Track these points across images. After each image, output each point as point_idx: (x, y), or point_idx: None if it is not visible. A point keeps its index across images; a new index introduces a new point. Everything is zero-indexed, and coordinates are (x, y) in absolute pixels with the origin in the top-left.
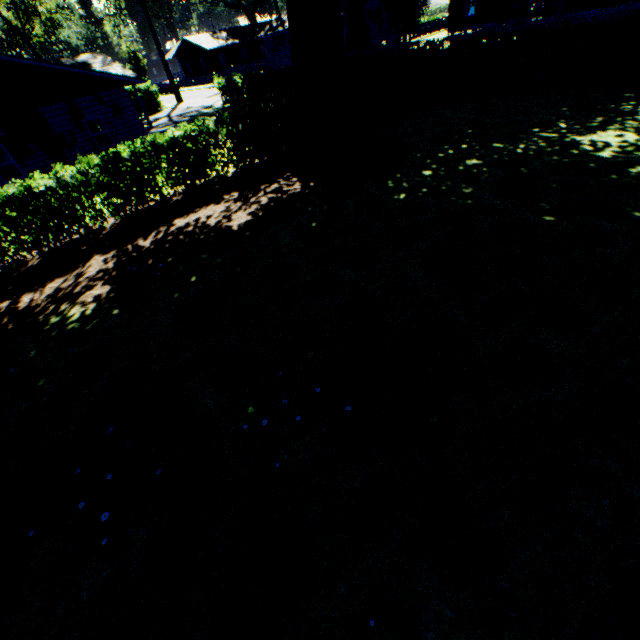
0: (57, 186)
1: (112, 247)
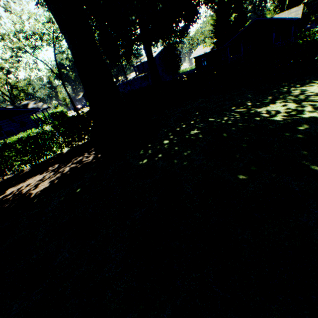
0: None
1: None
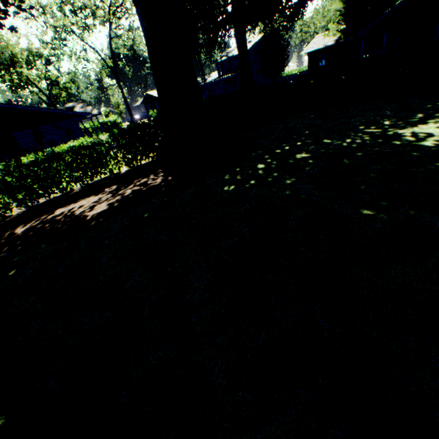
0: None
1: None
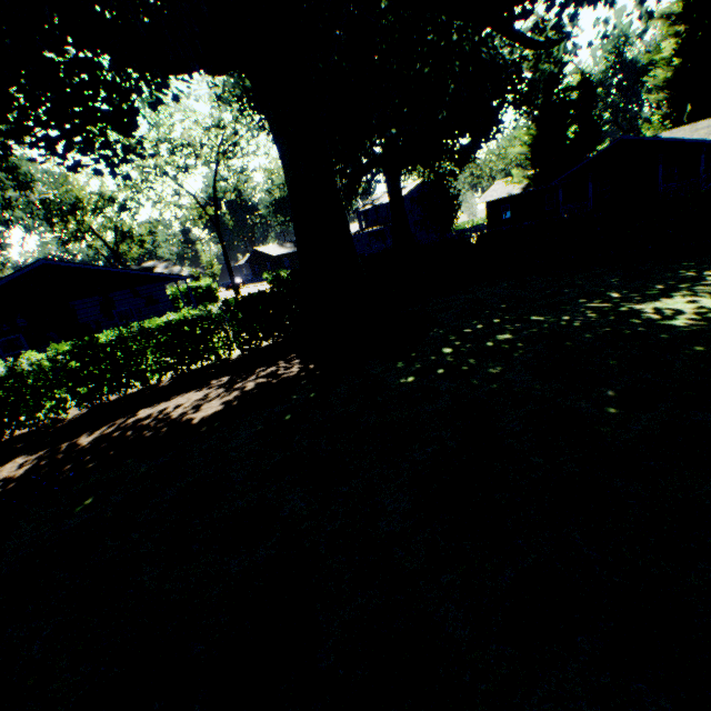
0: (6, 374)
1: (48, 445)
